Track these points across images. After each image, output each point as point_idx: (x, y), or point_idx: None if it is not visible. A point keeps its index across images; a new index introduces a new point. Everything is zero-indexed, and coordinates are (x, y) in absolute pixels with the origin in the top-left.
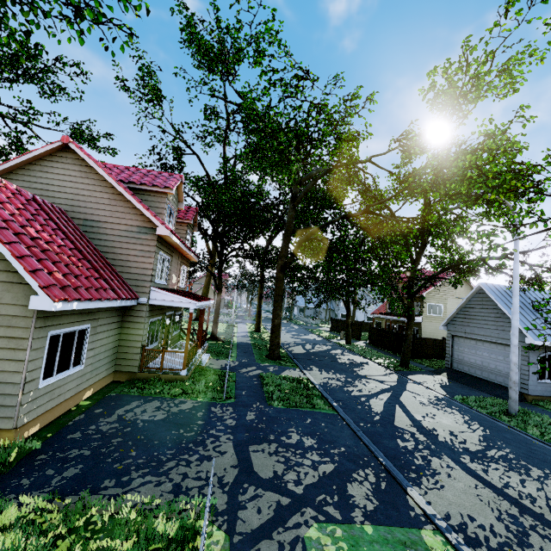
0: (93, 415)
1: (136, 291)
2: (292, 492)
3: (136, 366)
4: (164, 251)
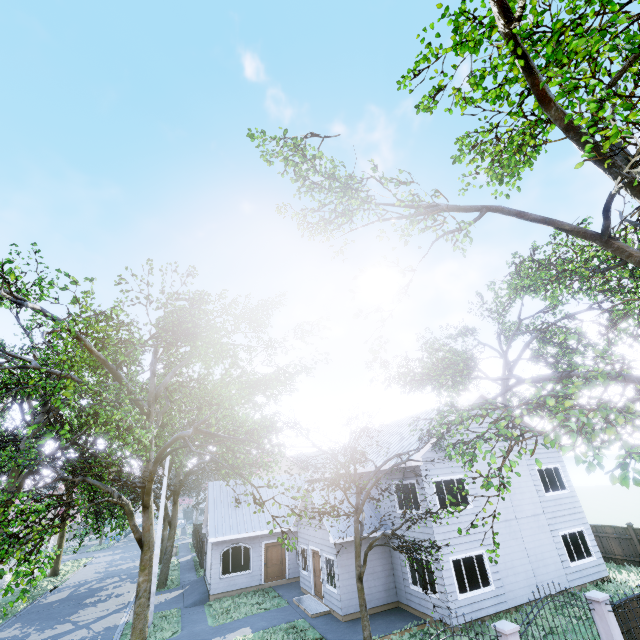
0: None
1: None
2: None
3: None
4: None
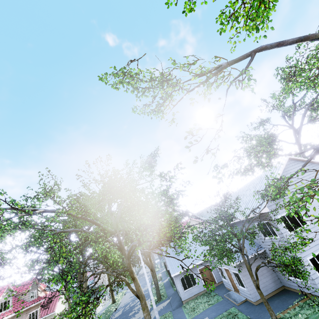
0: None
1: None
2: None
3: None
4: None
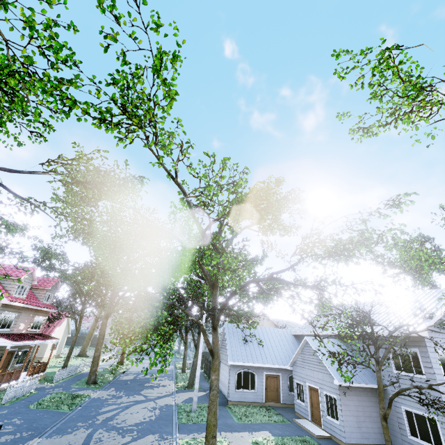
0: None
1: None
2: None
3: None
4: (9, 311)
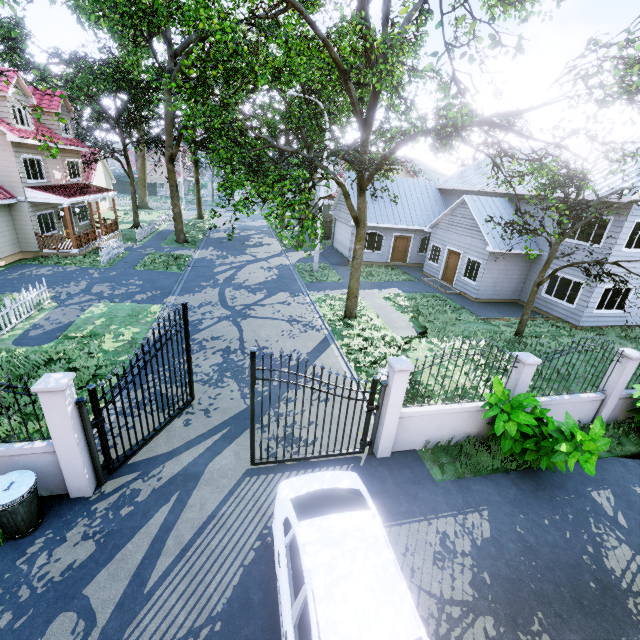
0: (4, 273)
1: (13, 191)
2: (103, 296)
3: (37, 248)
4: (28, 153)
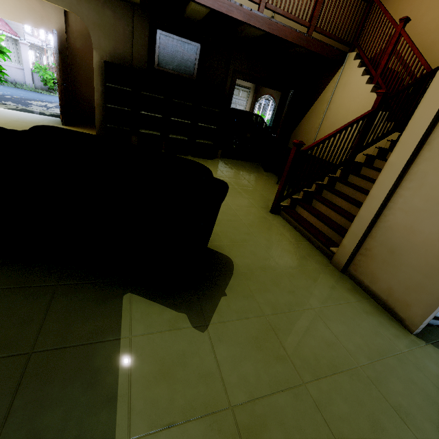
0: None
1: (18, 34)
2: None
3: None
4: None
